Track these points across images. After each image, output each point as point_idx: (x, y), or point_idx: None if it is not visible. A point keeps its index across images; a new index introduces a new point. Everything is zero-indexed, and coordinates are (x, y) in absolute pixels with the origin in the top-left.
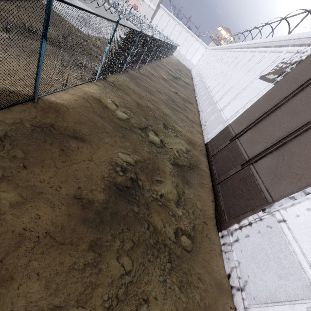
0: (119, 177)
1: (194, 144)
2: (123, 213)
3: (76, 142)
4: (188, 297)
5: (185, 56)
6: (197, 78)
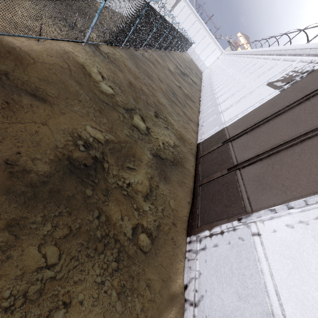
0: (77, 152)
1: (184, 141)
2: (68, 193)
3: (31, 99)
4: (125, 306)
5: (199, 56)
6: (206, 80)
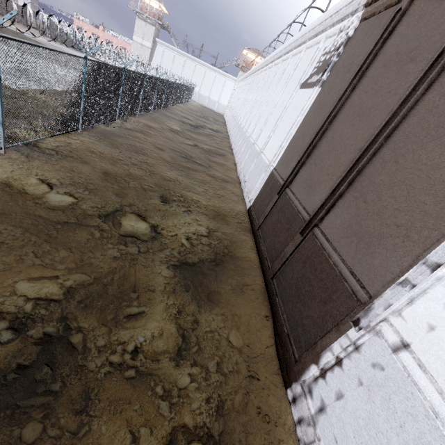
0: None
1: (225, 216)
2: None
3: None
4: None
5: (210, 98)
6: (230, 122)
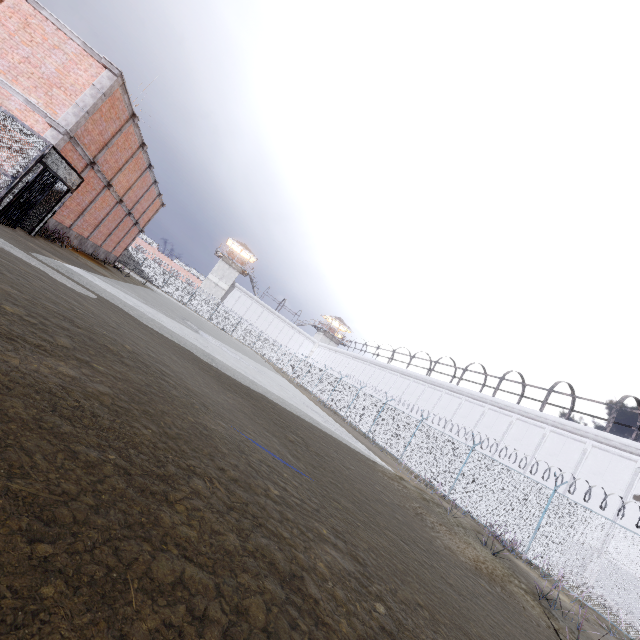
0: None
1: None
2: None
3: None
4: None
5: None
6: None
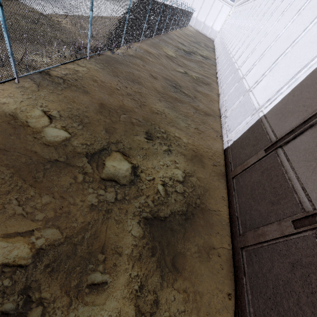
0: None
1: (202, 157)
2: None
3: None
4: None
5: (205, 23)
6: (219, 48)
